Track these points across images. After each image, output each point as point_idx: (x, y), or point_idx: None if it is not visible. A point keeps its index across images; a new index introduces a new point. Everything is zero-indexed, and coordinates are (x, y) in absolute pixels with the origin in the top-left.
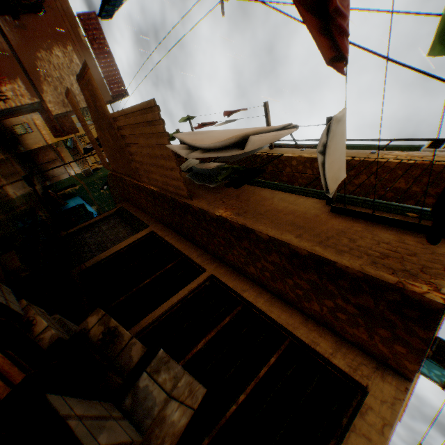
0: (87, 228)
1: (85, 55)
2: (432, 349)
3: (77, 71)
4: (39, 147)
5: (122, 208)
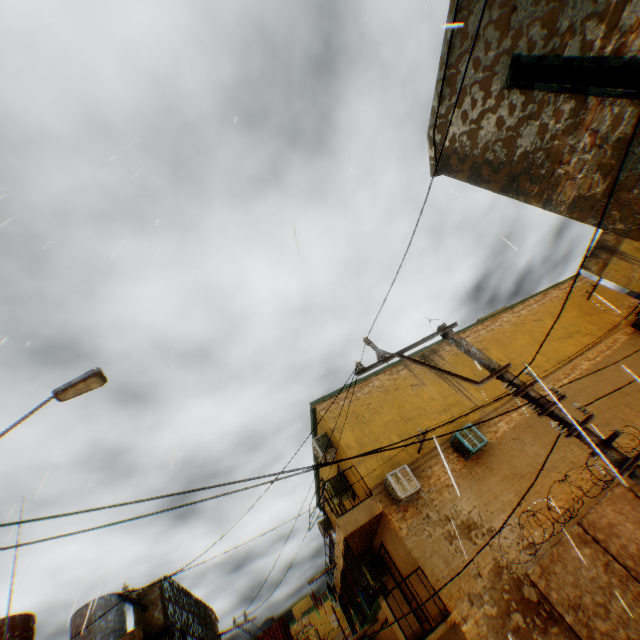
0: None
1: None
2: (459, 452)
3: None
4: None
5: None
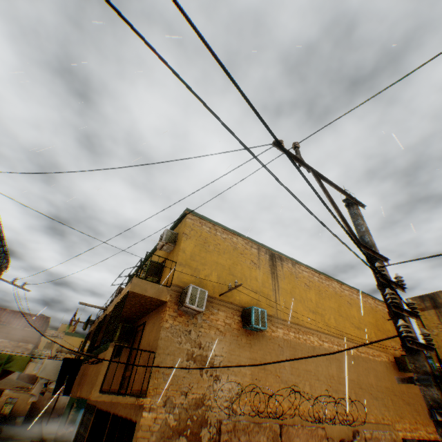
0: (76, 440)
1: (2, 332)
2: (243, 319)
3: (5, 345)
4: (32, 402)
5: (86, 404)
